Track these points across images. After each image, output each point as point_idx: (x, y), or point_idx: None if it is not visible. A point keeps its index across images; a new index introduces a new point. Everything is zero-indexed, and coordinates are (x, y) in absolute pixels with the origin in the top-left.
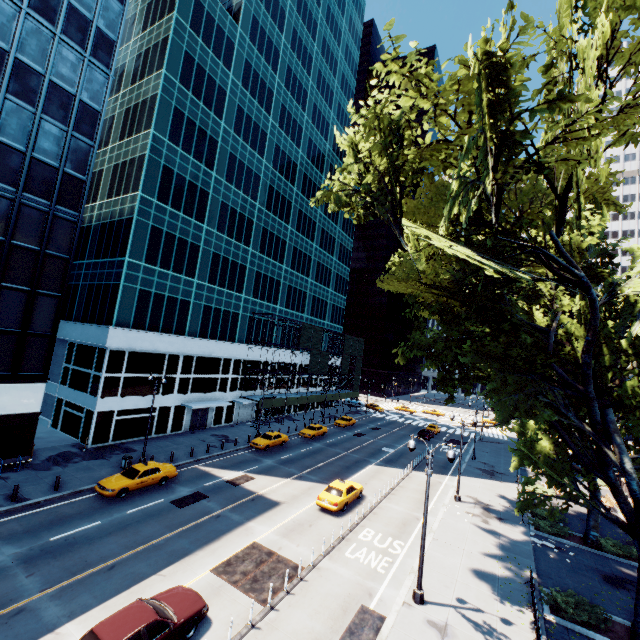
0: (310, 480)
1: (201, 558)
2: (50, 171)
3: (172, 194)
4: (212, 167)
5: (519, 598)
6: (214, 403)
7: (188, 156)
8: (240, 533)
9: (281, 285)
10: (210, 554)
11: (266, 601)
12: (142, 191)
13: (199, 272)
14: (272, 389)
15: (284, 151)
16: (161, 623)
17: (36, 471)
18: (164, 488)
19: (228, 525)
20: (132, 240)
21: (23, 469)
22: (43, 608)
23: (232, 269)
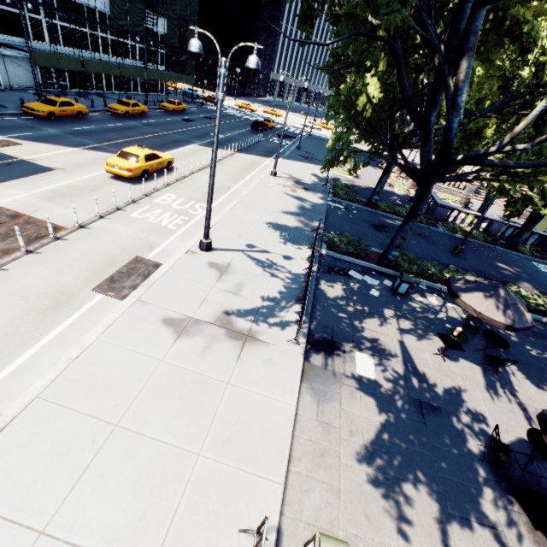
0: (109, 152)
1: None
2: None
3: None
4: None
5: (304, 241)
6: None
7: None
8: None
9: None
10: None
11: None
12: None
13: None
14: (60, 45)
15: None
16: None
17: None
18: None
19: None
20: None
21: None
22: None
23: None
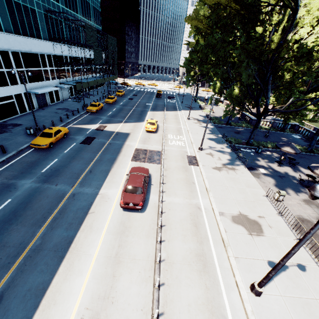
0: (131, 122)
1: (122, 158)
2: None
3: None
4: None
5: (221, 142)
6: (48, 89)
7: None
8: (127, 147)
9: None
10: (124, 156)
11: (159, 163)
12: None
13: None
14: (74, 77)
15: None
16: (146, 177)
17: None
18: (68, 139)
19: (118, 146)
20: None
21: None
22: (82, 191)
23: None
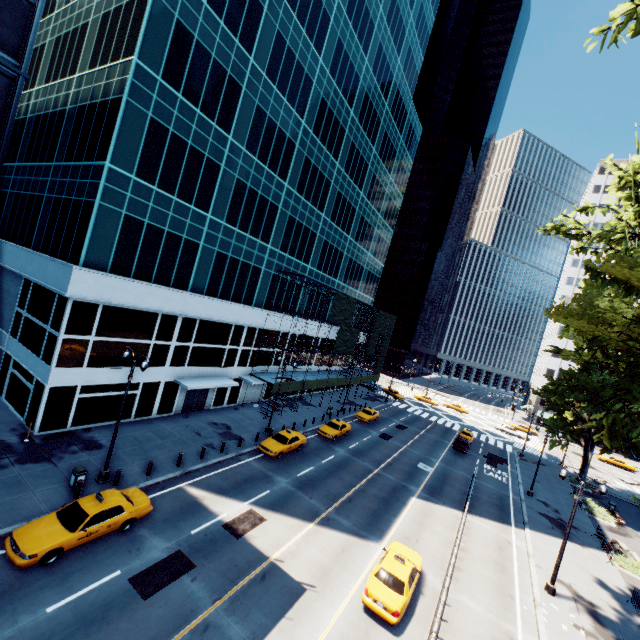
0: (341, 528)
1: None
2: None
3: (187, 75)
4: (250, 47)
5: None
6: (217, 382)
7: (217, 18)
8: None
9: (316, 239)
10: None
11: None
12: (139, 56)
13: (215, 204)
14: (288, 365)
15: (347, 53)
16: None
17: None
18: (126, 539)
19: None
20: (118, 135)
21: None
22: None
23: (259, 208)
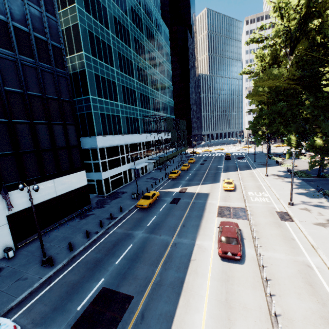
0: (208, 183)
1: (208, 215)
2: (44, 44)
3: (96, 50)
4: (108, 28)
5: (317, 196)
6: (142, 165)
7: (96, 21)
8: (209, 205)
9: (150, 98)
10: (209, 213)
11: (246, 219)
12: (84, 51)
13: (119, 98)
14: (157, 153)
15: (135, 10)
16: (237, 229)
17: (100, 209)
18: (160, 200)
19: (202, 204)
20: (89, 84)
21: (93, 209)
22: (181, 241)
23: (130, 93)
